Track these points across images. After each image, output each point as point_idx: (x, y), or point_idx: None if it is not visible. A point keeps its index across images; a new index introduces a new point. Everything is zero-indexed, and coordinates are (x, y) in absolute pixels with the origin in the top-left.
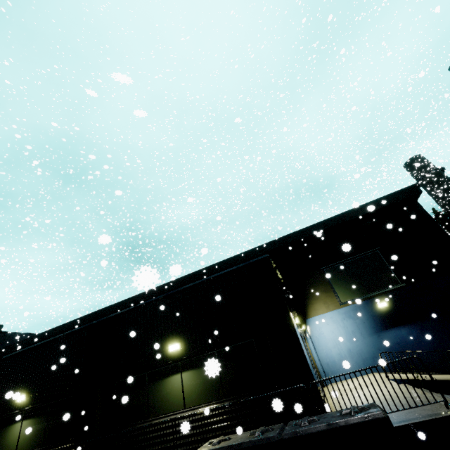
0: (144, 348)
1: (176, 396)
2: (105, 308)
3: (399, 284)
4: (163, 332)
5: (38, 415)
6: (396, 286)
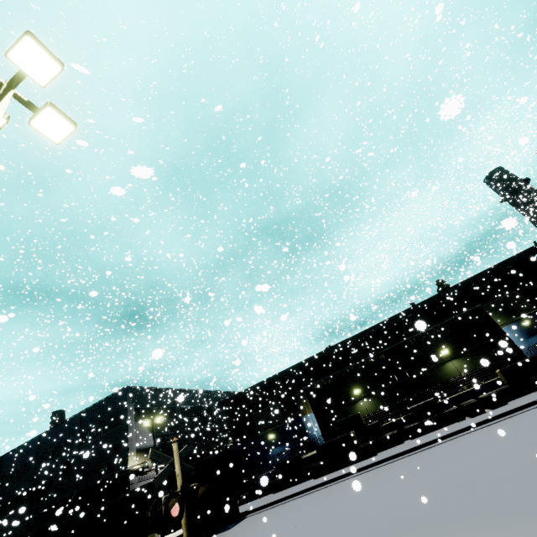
0: (425, 356)
1: (454, 371)
2: (318, 353)
3: (533, 310)
4: (433, 347)
5: (371, 397)
6: (531, 311)
